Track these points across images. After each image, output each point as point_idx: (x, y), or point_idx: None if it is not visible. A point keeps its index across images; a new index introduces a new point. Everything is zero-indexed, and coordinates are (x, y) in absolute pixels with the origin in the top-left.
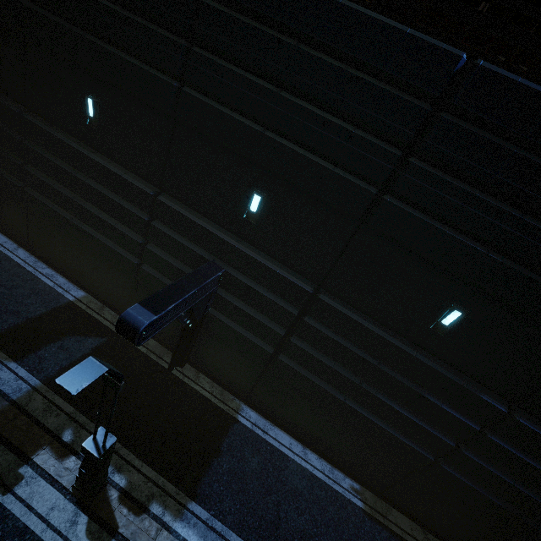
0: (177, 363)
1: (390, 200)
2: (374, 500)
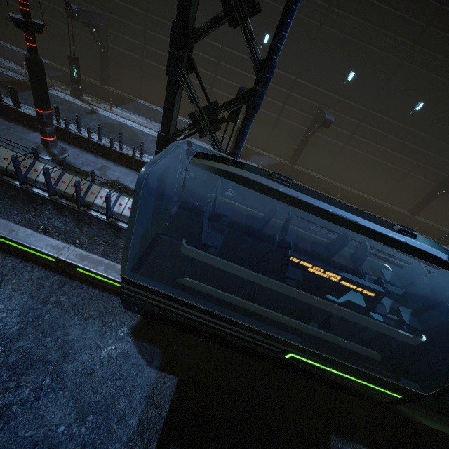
0: (105, 84)
1: None
2: None
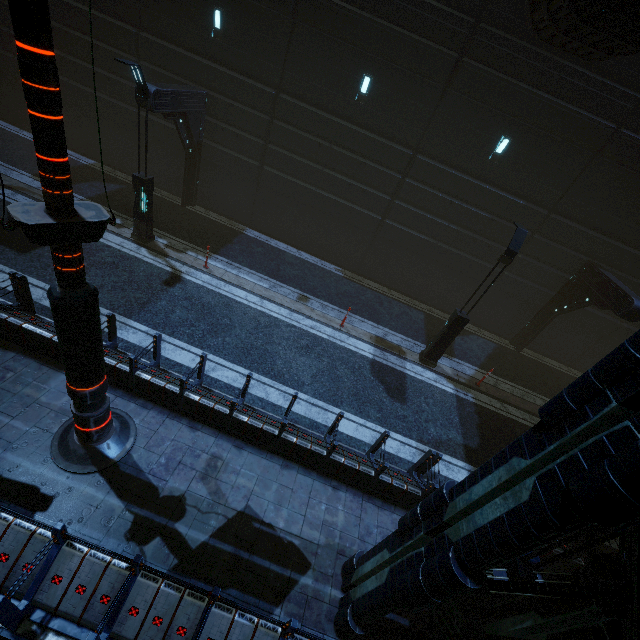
0: (189, 202)
1: None
2: (352, 275)
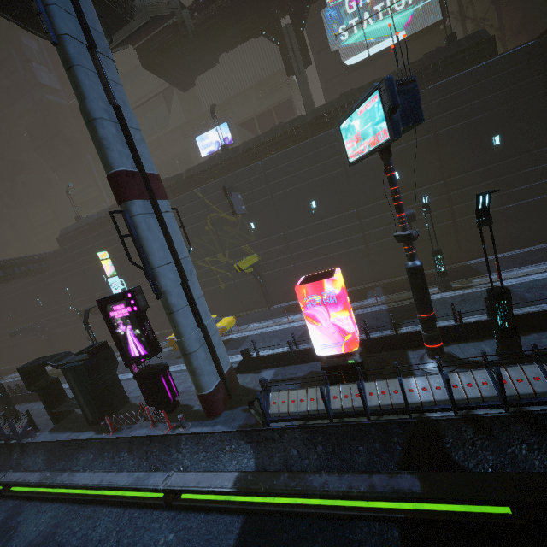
0: None
1: (439, 132)
2: None
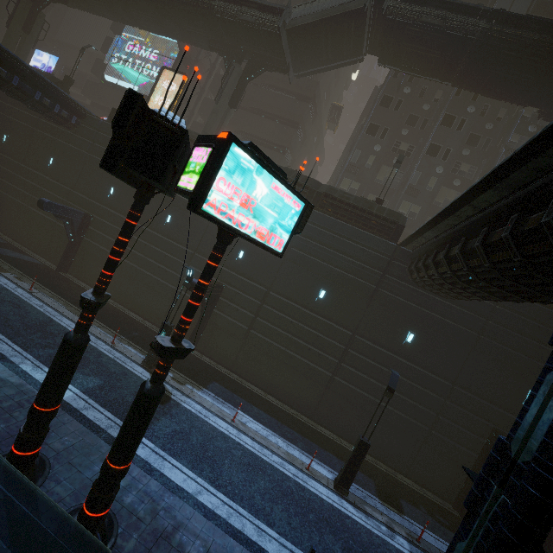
0: None
1: None
2: None
